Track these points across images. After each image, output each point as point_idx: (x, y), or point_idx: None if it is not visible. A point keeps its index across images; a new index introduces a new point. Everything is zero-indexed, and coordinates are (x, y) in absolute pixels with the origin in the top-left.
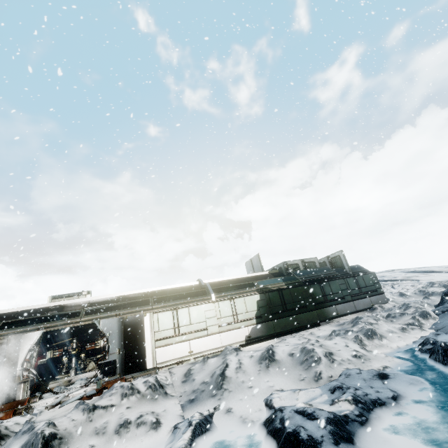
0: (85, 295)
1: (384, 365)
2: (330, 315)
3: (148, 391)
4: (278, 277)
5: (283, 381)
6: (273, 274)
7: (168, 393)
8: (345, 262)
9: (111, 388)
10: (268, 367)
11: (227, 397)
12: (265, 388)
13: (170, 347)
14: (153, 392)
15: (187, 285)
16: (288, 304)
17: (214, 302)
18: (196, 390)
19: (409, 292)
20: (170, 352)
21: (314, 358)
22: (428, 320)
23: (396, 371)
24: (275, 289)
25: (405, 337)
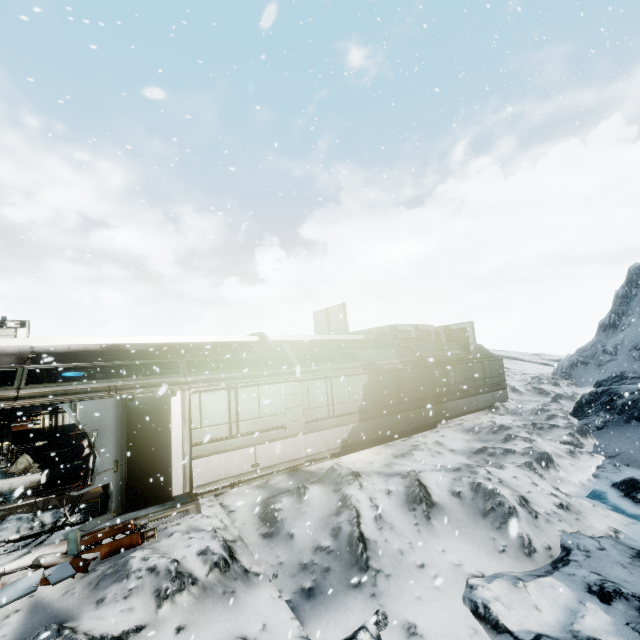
0: (13, 329)
1: (607, 525)
2: (449, 413)
3: (212, 575)
4: (388, 349)
5: (471, 553)
6: (373, 341)
7: (246, 567)
8: (473, 340)
9: (123, 572)
10: (429, 519)
11: (388, 590)
12: (449, 568)
13: (220, 457)
14: (223, 575)
15: (240, 341)
16: (403, 393)
17: (301, 382)
18: (310, 567)
19: (521, 388)
20: (219, 466)
21: (506, 507)
22: (587, 439)
23: (634, 540)
24: (390, 369)
25: (579, 466)
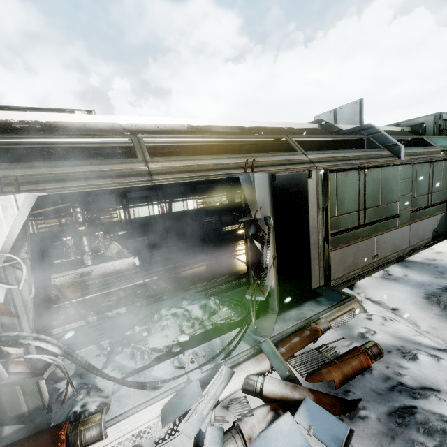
0: None
1: None
2: None
3: None
4: None
5: None
6: (413, 133)
7: None
8: None
9: None
10: None
11: None
12: None
13: (351, 249)
14: None
15: (306, 128)
16: None
17: (413, 165)
18: None
19: None
20: (350, 258)
21: None
22: None
23: None
24: None
25: None
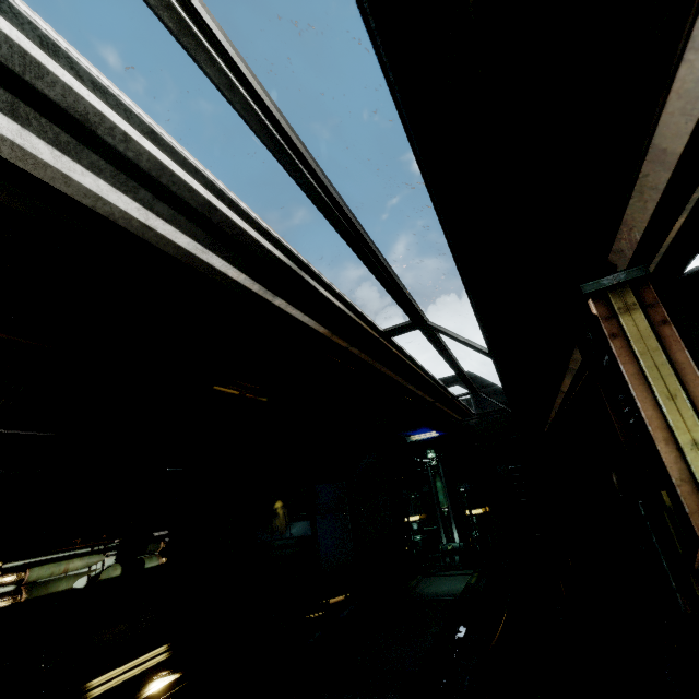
0: None
1: None
2: None
3: None
4: None
5: None
6: None
7: None
8: None
9: None
10: None
11: None
12: None
13: None
14: None
15: None
16: None
17: None
18: None
19: None
20: None
21: None
22: None
23: None
24: None
25: None
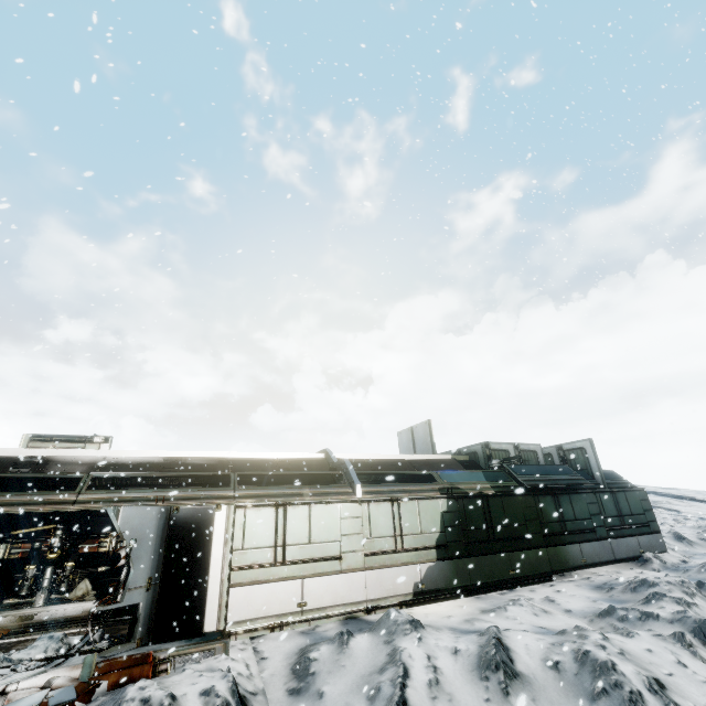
0: (98, 444)
1: None
2: (569, 561)
3: None
4: (477, 470)
5: None
6: (461, 463)
7: None
8: (595, 463)
9: (117, 700)
10: (507, 695)
11: None
12: None
13: (261, 588)
14: None
15: (302, 458)
16: (497, 527)
17: (361, 503)
18: None
19: (692, 536)
20: (259, 600)
21: (625, 691)
22: None
23: None
24: (476, 494)
25: None
